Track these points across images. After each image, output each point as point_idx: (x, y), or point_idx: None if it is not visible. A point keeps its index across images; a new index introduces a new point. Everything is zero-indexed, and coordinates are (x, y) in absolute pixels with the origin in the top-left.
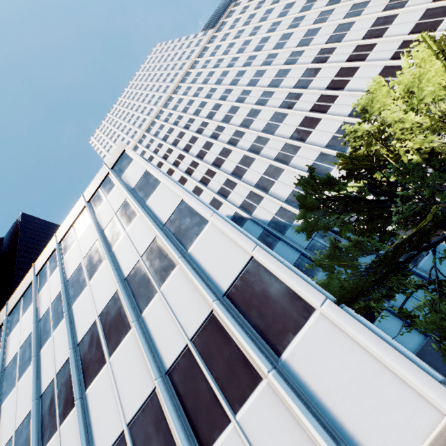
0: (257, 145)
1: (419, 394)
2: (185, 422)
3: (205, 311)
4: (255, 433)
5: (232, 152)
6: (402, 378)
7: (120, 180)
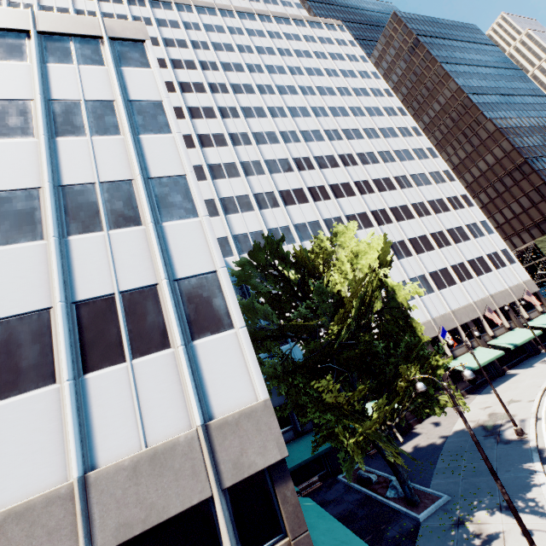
0: (252, 167)
1: (254, 389)
2: (76, 347)
3: (149, 280)
4: (143, 375)
5: (226, 148)
6: (252, 380)
7: (116, 70)
